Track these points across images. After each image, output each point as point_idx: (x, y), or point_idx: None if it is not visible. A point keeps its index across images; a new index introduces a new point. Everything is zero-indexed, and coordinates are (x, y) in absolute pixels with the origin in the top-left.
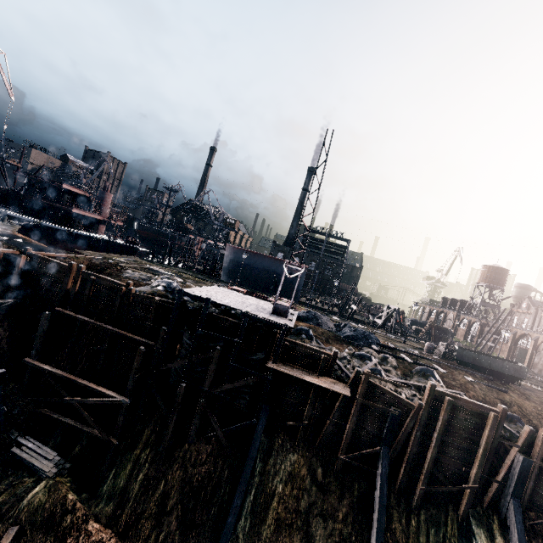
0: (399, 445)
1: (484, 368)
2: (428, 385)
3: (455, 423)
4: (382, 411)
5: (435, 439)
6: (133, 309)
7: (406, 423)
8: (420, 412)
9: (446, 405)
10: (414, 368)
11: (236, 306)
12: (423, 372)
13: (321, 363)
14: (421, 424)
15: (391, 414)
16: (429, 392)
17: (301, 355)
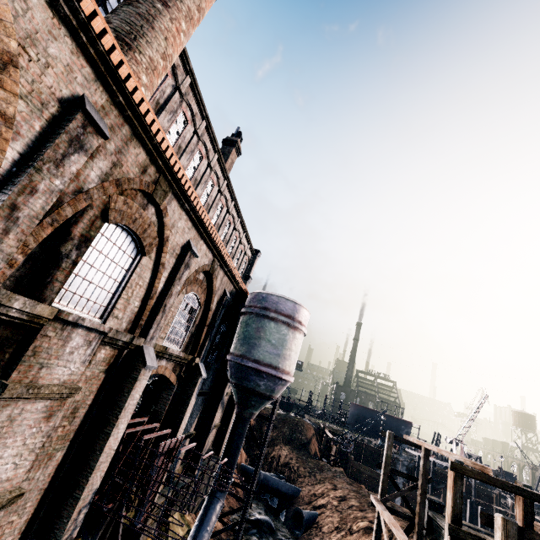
0: None
1: None
2: None
3: None
4: None
5: None
6: None
7: None
8: None
9: None
10: None
11: (444, 465)
12: (537, 506)
13: (495, 498)
14: None
15: None
16: None
17: (482, 493)
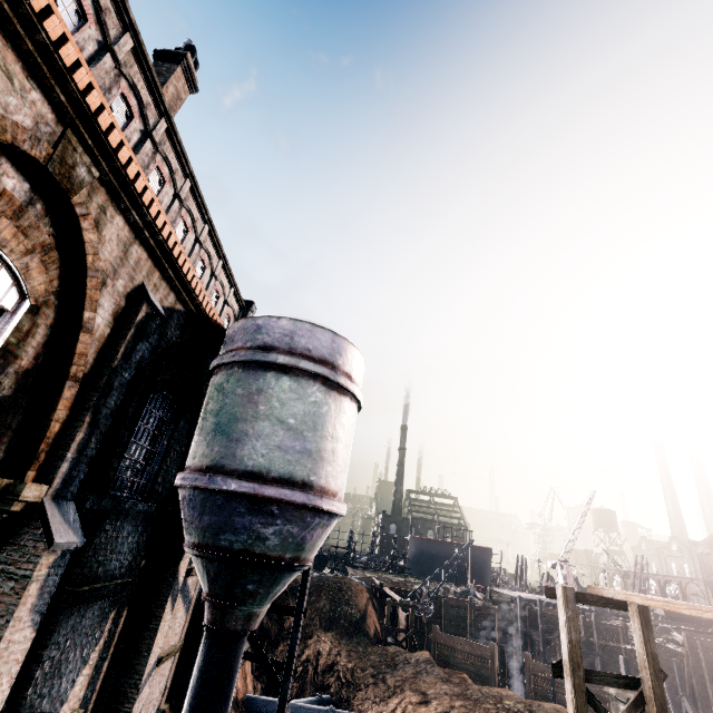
0: (689, 688)
1: (687, 619)
2: (683, 635)
3: (710, 660)
4: (668, 663)
5: (707, 675)
6: (479, 620)
7: (686, 669)
8: (688, 658)
9: (700, 646)
10: (654, 629)
11: (554, 602)
12: (664, 629)
13: (622, 634)
14: (694, 667)
15: (675, 664)
16: (687, 640)
17: (604, 631)
